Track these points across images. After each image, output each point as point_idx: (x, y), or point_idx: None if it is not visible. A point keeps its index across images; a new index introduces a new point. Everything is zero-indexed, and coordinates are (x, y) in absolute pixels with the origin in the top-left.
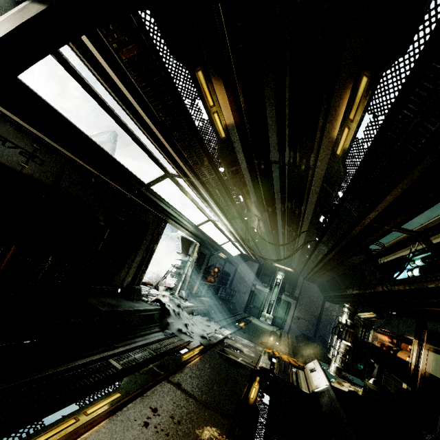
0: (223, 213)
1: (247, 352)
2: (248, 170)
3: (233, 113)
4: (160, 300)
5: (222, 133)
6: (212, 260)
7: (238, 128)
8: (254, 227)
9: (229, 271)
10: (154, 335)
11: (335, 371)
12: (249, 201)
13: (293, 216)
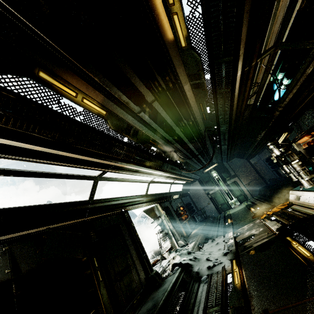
0: (153, 168)
1: (256, 231)
2: (141, 124)
3: (95, 88)
4: (175, 263)
5: (102, 112)
6: (174, 206)
7: (108, 98)
8: (176, 160)
9: (188, 201)
10: (199, 292)
11: (309, 183)
12: (159, 146)
13: (191, 128)
